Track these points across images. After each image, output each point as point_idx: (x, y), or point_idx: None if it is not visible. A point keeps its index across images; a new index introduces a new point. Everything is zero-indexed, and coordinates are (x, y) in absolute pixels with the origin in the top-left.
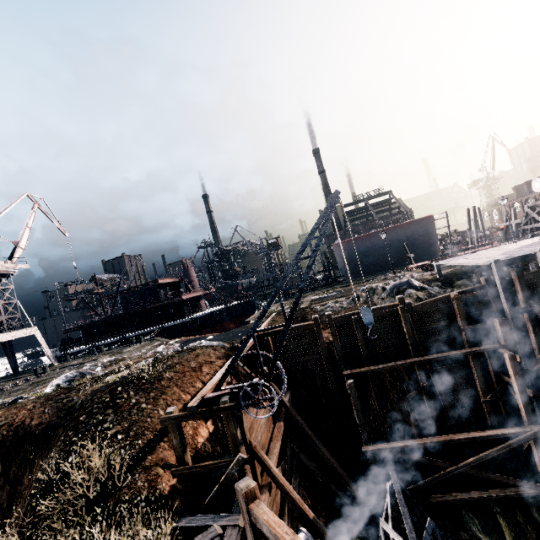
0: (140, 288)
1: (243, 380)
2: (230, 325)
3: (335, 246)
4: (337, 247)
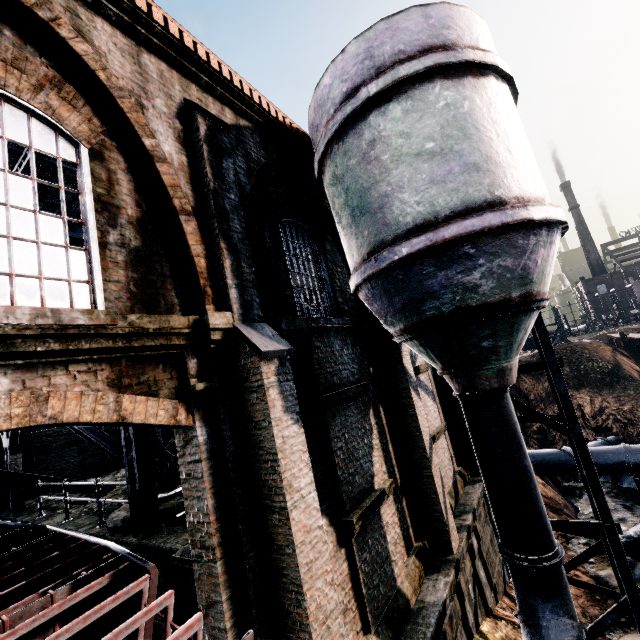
0: None
1: (630, 358)
2: None
3: (636, 284)
4: (638, 285)
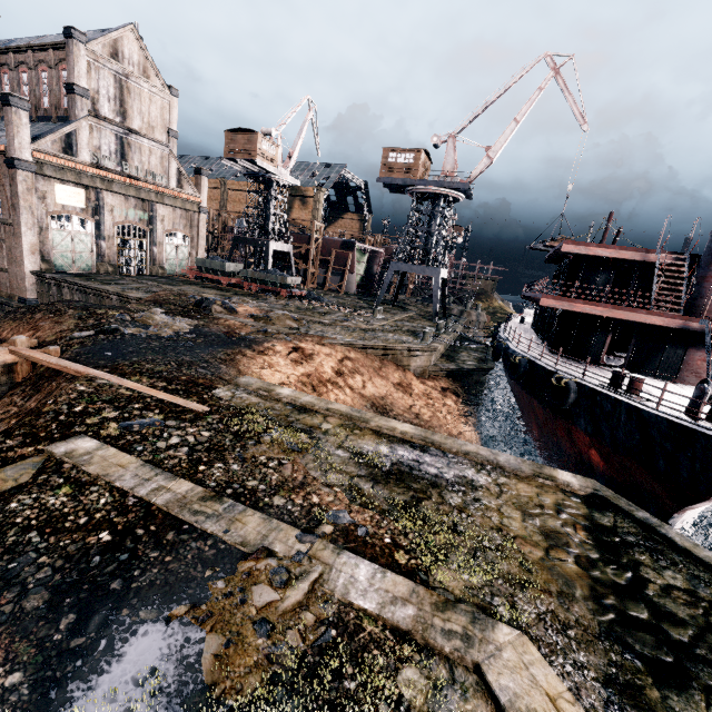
0: (556, 254)
1: None
2: (591, 449)
3: None
4: None
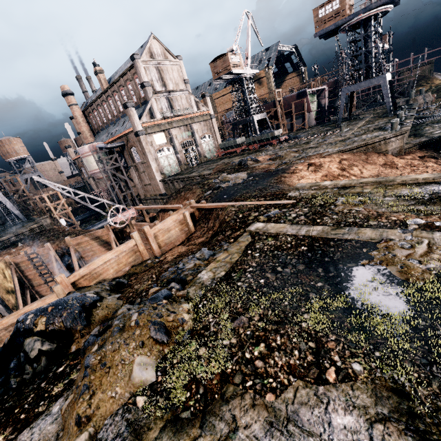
0: None
1: None
2: None
3: None
4: None
